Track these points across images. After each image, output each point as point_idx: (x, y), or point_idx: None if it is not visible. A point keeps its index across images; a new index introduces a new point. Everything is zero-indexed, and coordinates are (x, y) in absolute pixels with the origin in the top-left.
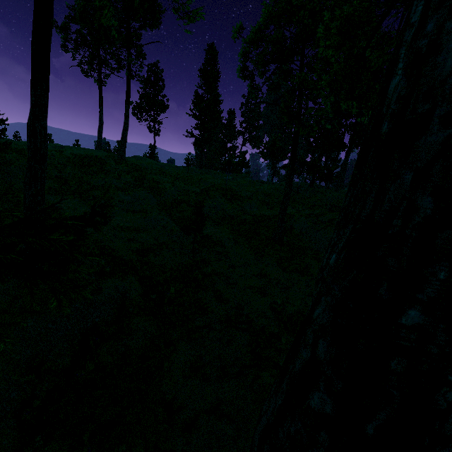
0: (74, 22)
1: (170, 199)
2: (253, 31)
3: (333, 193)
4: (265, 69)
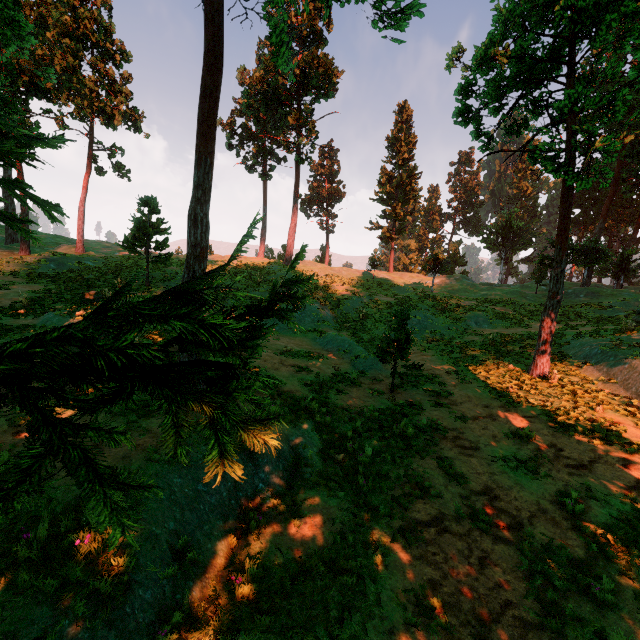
0: (240, 116)
1: (351, 313)
2: (482, 48)
3: (637, 296)
4: (500, 102)
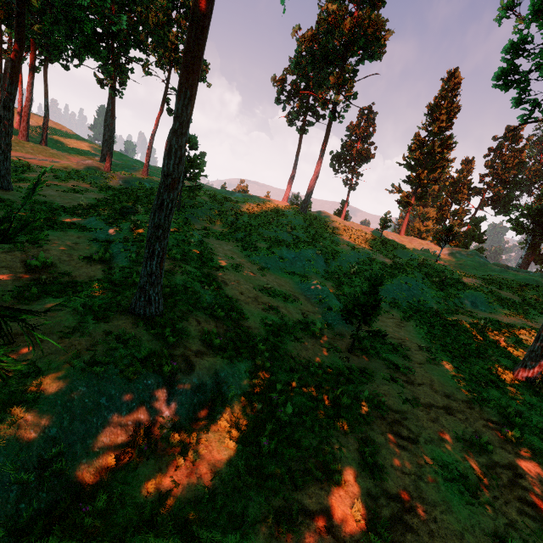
0: (292, 74)
1: (344, 267)
2: None
3: None
4: None
